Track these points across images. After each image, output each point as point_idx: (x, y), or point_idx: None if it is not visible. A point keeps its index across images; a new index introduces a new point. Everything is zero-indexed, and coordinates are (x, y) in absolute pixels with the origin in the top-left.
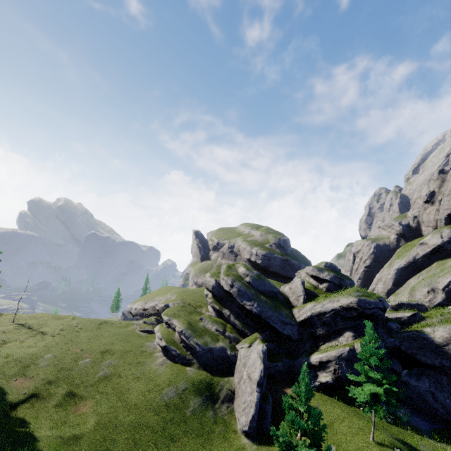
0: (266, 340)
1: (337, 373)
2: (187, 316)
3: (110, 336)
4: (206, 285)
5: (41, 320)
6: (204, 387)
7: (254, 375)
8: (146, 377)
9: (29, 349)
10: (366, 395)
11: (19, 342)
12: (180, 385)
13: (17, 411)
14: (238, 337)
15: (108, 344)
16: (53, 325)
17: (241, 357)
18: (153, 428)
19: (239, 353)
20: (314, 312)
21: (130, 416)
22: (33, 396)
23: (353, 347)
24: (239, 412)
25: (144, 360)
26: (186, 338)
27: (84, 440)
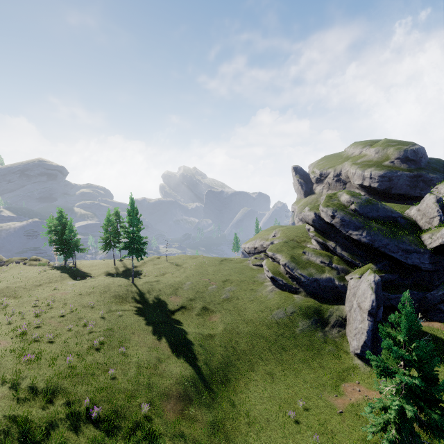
0: (383, 270)
1: None
2: (290, 250)
3: (228, 269)
4: (305, 220)
5: (182, 259)
6: (312, 312)
7: (364, 304)
8: (258, 300)
9: (177, 278)
10: None
11: (171, 274)
12: (288, 308)
13: (174, 316)
14: (347, 269)
15: (228, 276)
16: (190, 262)
17: (350, 287)
18: (267, 338)
19: (348, 283)
20: None
21: (247, 327)
22: (182, 307)
23: None
24: (350, 337)
25: (256, 288)
26: (290, 270)
27: (217, 338)
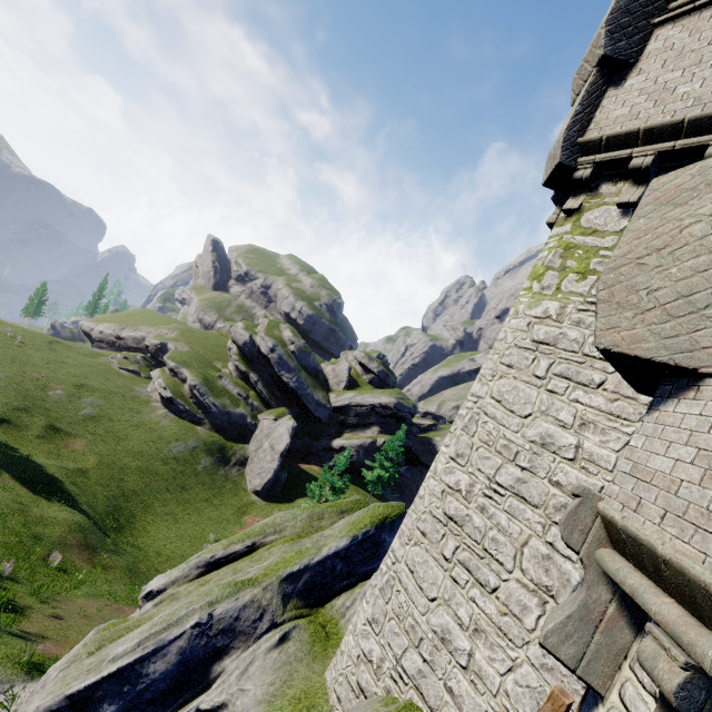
0: (293, 416)
1: (353, 459)
2: (202, 368)
3: (78, 366)
4: (234, 337)
5: None
6: (217, 449)
7: (279, 446)
8: (147, 427)
9: None
10: (374, 476)
11: None
12: (190, 442)
13: None
14: (262, 407)
15: (82, 378)
16: None
17: (264, 428)
18: (164, 476)
19: (261, 423)
20: (353, 402)
21: (135, 462)
22: (3, 421)
23: (376, 440)
24: (252, 476)
25: (140, 408)
26: (200, 395)
27: (92, 475)
